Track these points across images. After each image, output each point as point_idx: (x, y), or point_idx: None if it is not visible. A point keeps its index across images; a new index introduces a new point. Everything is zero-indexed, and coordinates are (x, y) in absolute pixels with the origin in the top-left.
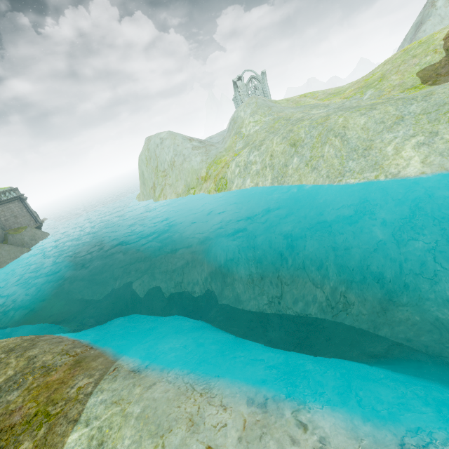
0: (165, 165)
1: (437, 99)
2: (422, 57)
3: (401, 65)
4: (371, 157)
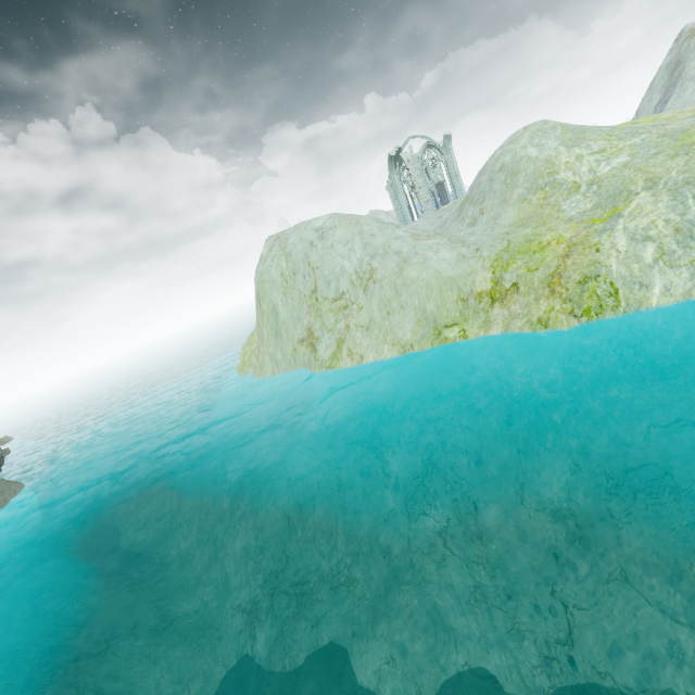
0: (343, 284)
1: None
2: None
3: None
4: None
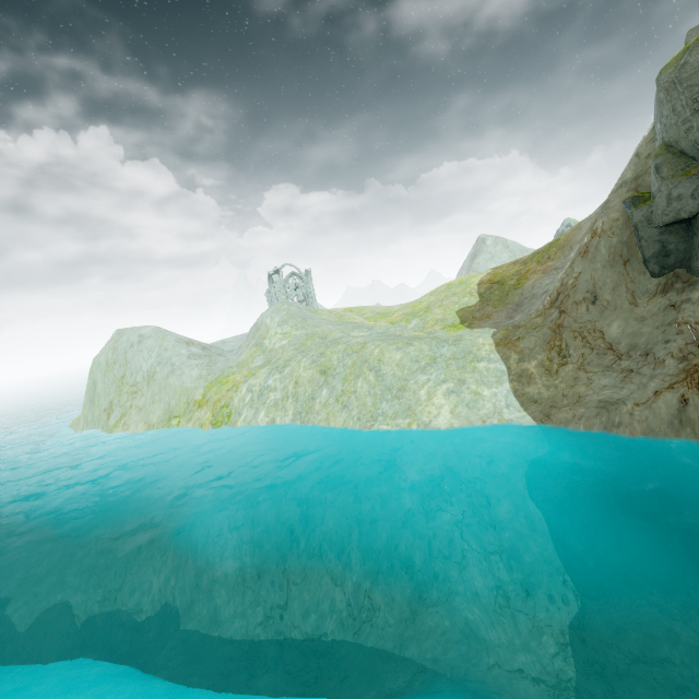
0: (139, 377)
1: (464, 345)
2: (461, 296)
3: (444, 300)
4: (405, 400)
